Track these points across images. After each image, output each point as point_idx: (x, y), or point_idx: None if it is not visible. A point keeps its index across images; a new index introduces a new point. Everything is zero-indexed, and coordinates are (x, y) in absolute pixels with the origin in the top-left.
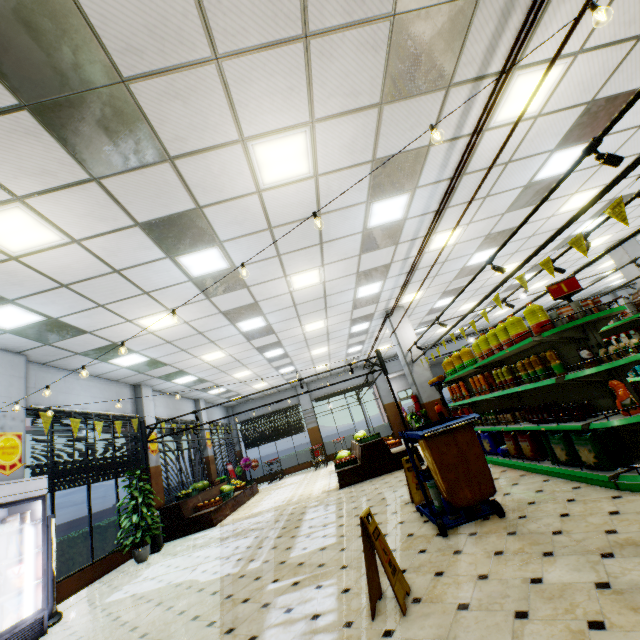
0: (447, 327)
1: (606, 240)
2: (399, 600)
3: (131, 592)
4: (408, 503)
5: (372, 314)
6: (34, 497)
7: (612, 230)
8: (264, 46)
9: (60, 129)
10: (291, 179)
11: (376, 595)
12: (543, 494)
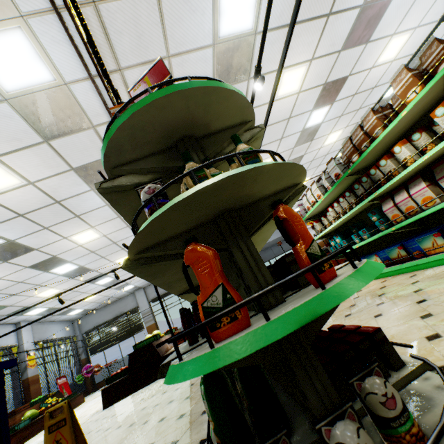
0: None
1: (340, 136)
2: None
3: None
4: None
5: None
6: None
7: (340, 125)
8: None
9: None
10: None
11: None
12: None
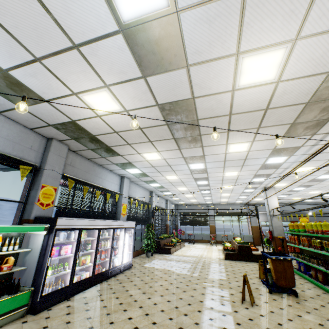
0: (299, 198)
1: None
2: (251, 302)
3: (152, 266)
4: (257, 277)
5: (257, 187)
6: (132, 227)
7: None
8: (244, 129)
9: (178, 141)
10: (239, 151)
11: (243, 298)
12: (319, 297)
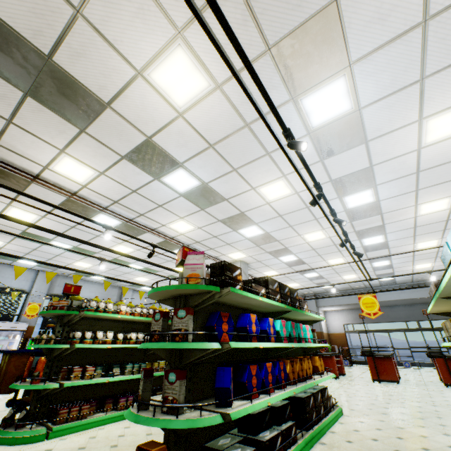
0: (352, 275)
1: None
2: None
3: None
4: None
5: None
6: (20, 330)
7: (433, 195)
8: None
9: None
10: (37, 219)
11: None
12: None
